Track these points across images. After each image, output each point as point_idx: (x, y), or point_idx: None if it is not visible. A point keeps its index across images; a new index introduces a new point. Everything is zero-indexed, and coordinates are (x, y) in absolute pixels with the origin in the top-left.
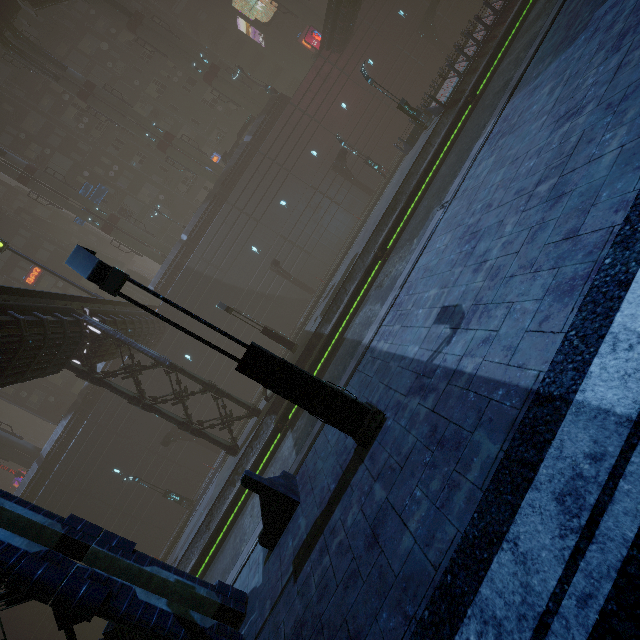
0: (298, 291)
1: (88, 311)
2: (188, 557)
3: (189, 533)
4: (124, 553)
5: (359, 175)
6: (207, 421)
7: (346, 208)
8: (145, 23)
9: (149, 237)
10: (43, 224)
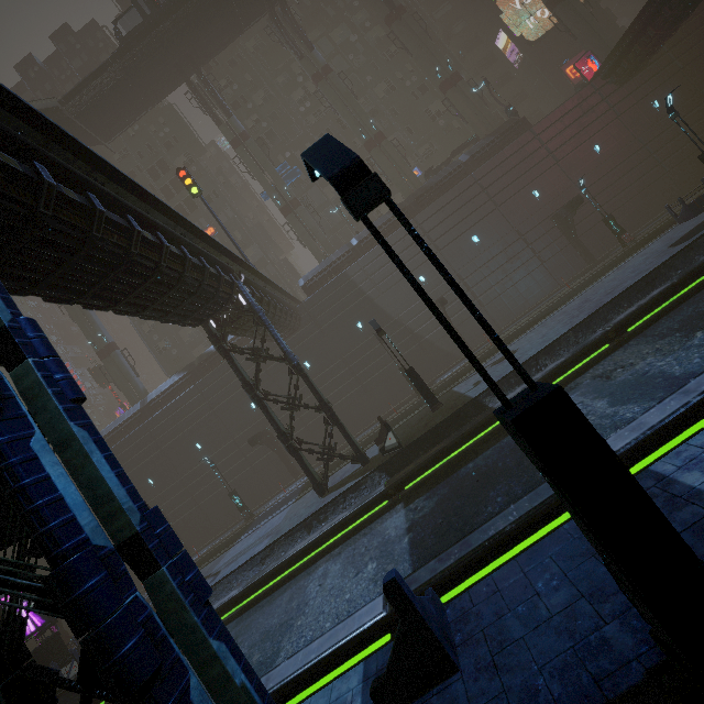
0: (451, 343)
1: (243, 278)
2: (230, 581)
3: (240, 552)
4: (194, 600)
5: (583, 235)
6: (307, 443)
7: (549, 269)
8: (404, 18)
9: (320, 231)
10: (232, 191)
